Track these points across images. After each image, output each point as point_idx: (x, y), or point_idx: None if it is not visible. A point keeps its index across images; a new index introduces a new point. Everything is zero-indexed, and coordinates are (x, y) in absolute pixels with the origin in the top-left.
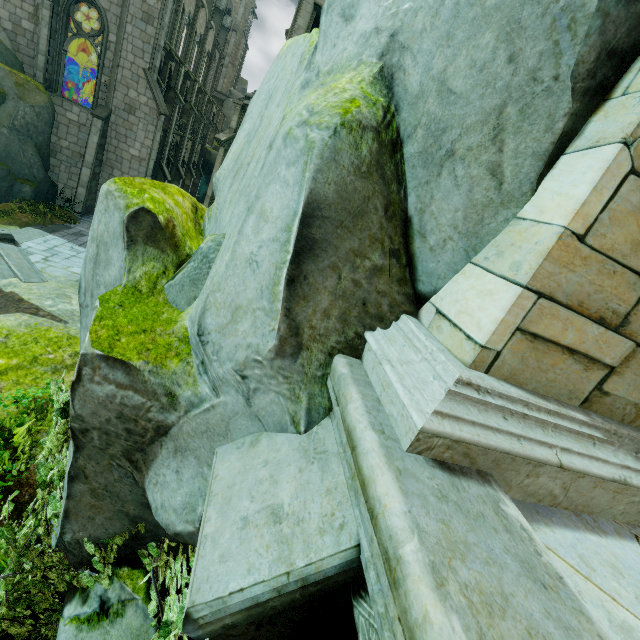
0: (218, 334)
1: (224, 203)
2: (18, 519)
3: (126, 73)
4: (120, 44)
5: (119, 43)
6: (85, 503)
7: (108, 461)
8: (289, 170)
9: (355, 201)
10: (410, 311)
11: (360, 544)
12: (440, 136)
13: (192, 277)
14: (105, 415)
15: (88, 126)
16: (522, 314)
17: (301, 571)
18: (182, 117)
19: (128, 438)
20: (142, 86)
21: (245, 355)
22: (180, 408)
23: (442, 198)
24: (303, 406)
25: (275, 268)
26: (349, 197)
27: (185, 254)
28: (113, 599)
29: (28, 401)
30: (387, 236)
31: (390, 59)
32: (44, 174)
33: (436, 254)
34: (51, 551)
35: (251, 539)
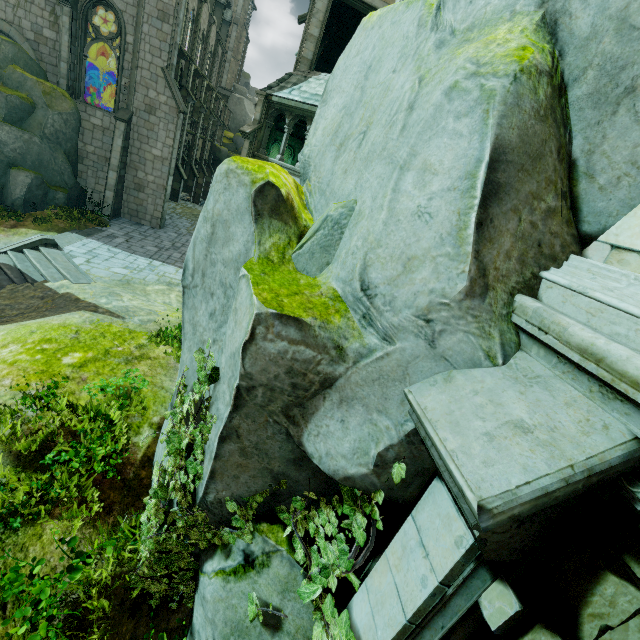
0: (388, 286)
1: (332, 175)
2: (129, 494)
3: (145, 74)
4: (138, 45)
5: (137, 44)
6: (232, 462)
7: (265, 418)
8: (460, 122)
9: (534, 145)
10: (576, 252)
11: (638, 437)
12: (617, 74)
13: (323, 244)
14: (274, 371)
15: (111, 130)
16: None
17: (584, 463)
18: (193, 115)
19: (291, 393)
20: (161, 85)
21: (428, 300)
22: (348, 360)
23: (617, 136)
24: (496, 341)
25: (458, 215)
26: (529, 141)
27: (303, 226)
28: (257, 552)
29: (111, 389)
30: (559, 178)
31: (553, 5)
32: (74, 180)
33: (607, 193)
34: (196, 510)
35: (508, 447)
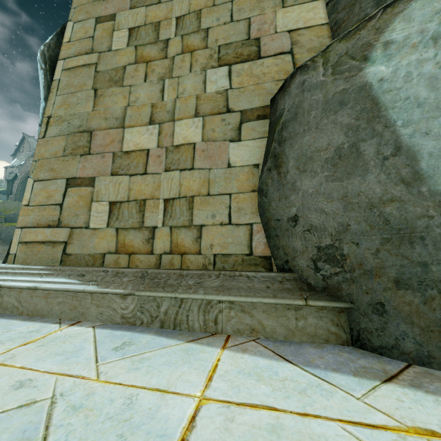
0: None
1: None
2: None
3: None
4: None
5: None
6: None
7: None
8: None
9: None
10: None
11: None
12: None
13: None
14: None
15: None
16: (19, 237)
17: None
18: None
19: None
20: None
21: None
22: None
23: None
24: None
25: None
26: None
27: None
28: None
29: None
30: None
31: None
32: None
33: None
34: None
35: None
